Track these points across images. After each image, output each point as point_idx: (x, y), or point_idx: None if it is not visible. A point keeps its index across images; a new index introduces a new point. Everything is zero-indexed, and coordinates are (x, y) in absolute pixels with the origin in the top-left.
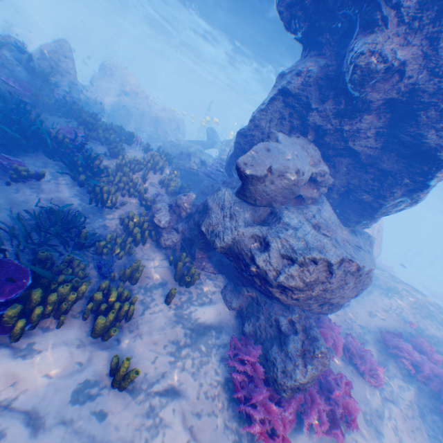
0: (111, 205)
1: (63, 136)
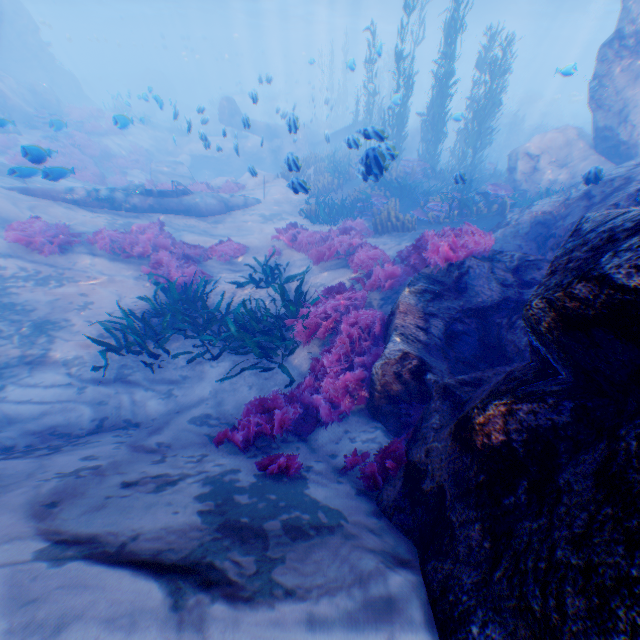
0: None
1: None
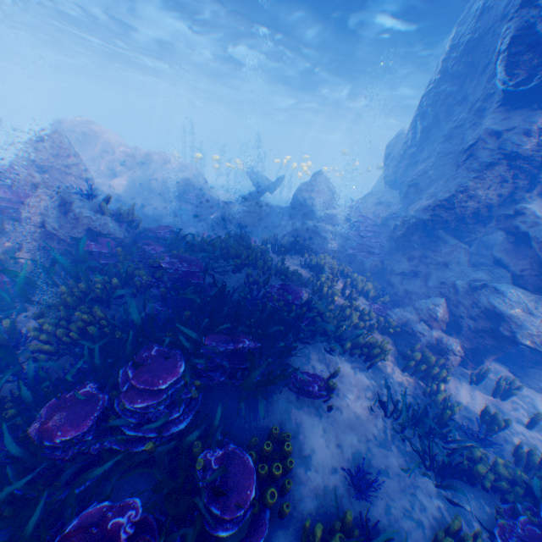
0: (386, 358)
1: (290, 306)
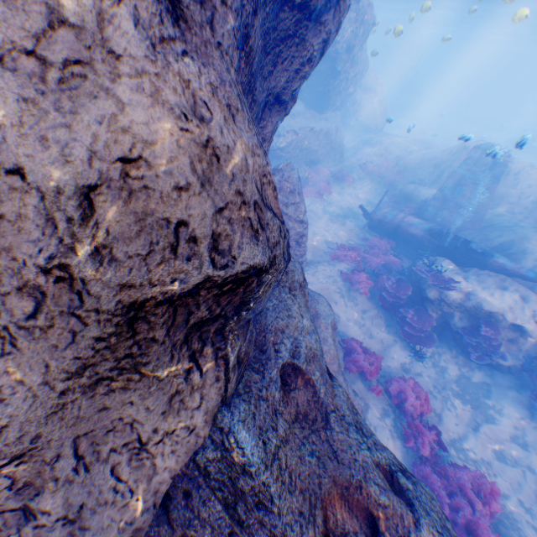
0: None
1: None
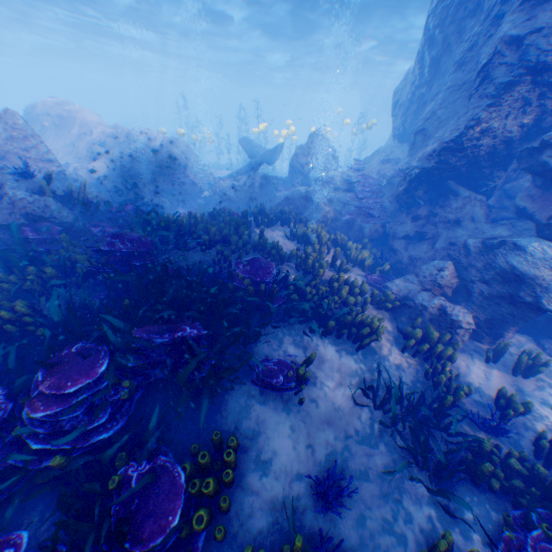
0: (380, 337)
1: (258, 284)
